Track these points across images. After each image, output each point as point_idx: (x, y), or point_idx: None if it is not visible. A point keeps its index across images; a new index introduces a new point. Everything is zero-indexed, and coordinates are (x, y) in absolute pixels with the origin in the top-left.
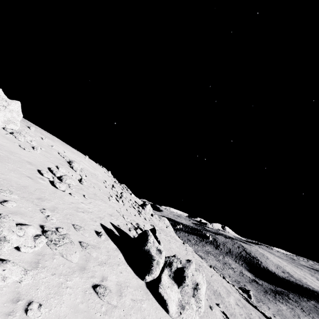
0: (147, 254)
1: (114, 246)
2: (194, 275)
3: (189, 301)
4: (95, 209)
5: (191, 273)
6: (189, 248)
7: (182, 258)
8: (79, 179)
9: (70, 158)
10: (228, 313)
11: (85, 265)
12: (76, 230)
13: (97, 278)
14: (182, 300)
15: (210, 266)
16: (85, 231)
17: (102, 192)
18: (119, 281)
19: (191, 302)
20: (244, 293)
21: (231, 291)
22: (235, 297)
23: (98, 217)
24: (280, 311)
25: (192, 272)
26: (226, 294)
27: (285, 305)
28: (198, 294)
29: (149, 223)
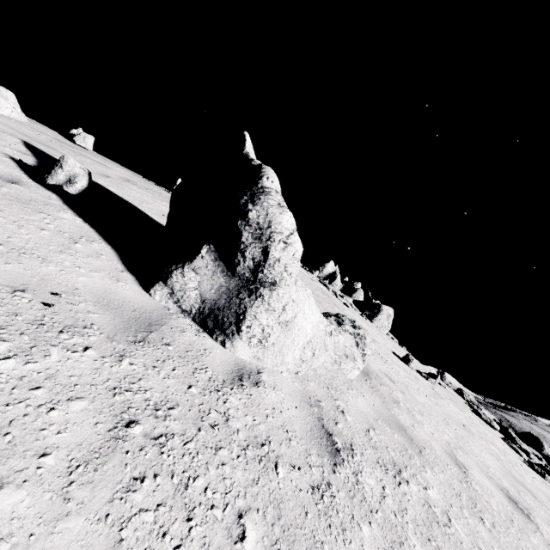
0: (548, 458)
1: None
2: None
3: None
4: None
5: None
6: None
7: None
8: None
9: None
10: None
11: None
12: None
13: None
14: None
15: None
16: None
17: None
18: None
19: None
20: None
21: None
22: None
23: None
24: None
25: None
26: None
27: None
28: None
29: None
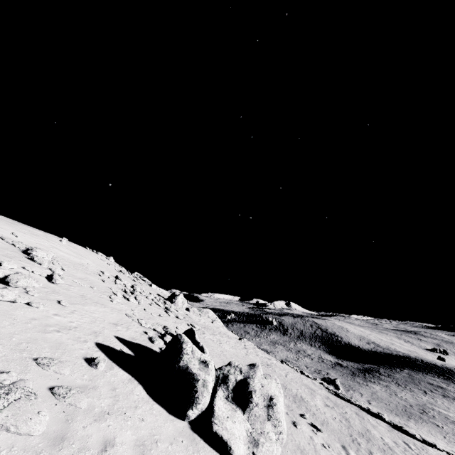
0: (185, 375)
1: (126, 376)
2: (264, 385)
3: (264, 429)
4: (84, 321)
5: (259, 384)
6: (249, 344)
7: (242, 365)
8: (48, 276)
9: (29, 245)
10: (318, 423)
11: (64, 432)
12: (41, 367)
13: (92, 449)
14: (252, 432)
15: (281, 361)
16: (62, 365)
17: (97, 290)
18: (139, 438)
19: (266, 430)
20: (330, 384)
21: (315, 389)
22: (322, 396)
23: (90, 333)
24: (375, 394)
25: (260, 381)
26: (309, 395)
27: (379, 384)
28: (275, 413)
29: (184, 322)
